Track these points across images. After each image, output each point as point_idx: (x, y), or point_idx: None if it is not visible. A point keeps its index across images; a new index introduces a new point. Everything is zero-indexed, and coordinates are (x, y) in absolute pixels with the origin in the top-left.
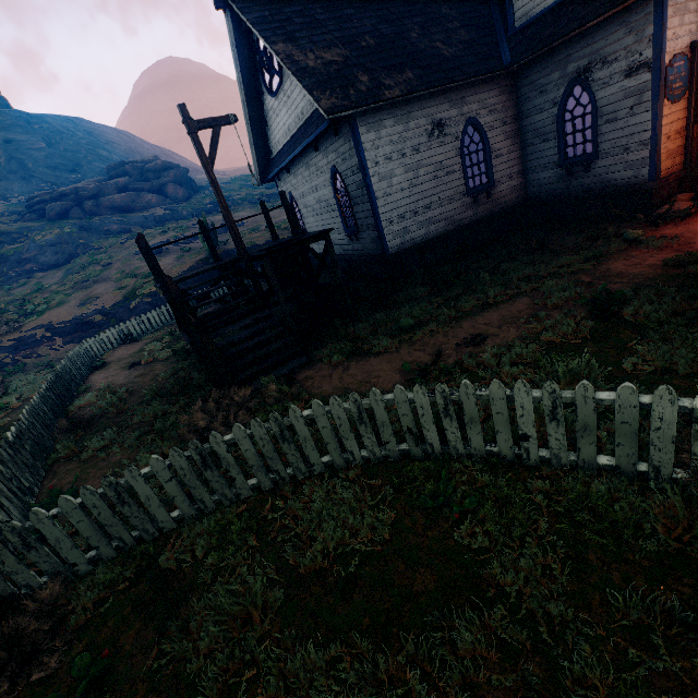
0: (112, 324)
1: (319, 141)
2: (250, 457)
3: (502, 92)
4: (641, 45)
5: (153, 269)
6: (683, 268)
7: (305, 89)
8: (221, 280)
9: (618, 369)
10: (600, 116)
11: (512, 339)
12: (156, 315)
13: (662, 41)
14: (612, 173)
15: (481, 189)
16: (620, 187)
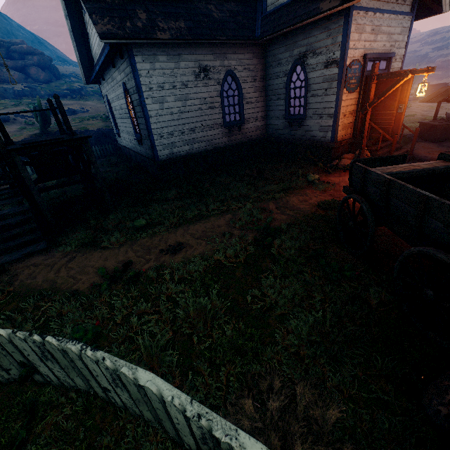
0: None
1: (114, 59)
2: None
3: (254, 56)
4: (335, 47)
5: None
6: (326, 211)
7: (87, 11)
8: None
9: (244, 299)
10: (309, 90)
11: (197, 253)
12: None
13: (346, 48)
14: (312, 131)
15: (234, 124)
16: (315, 141)
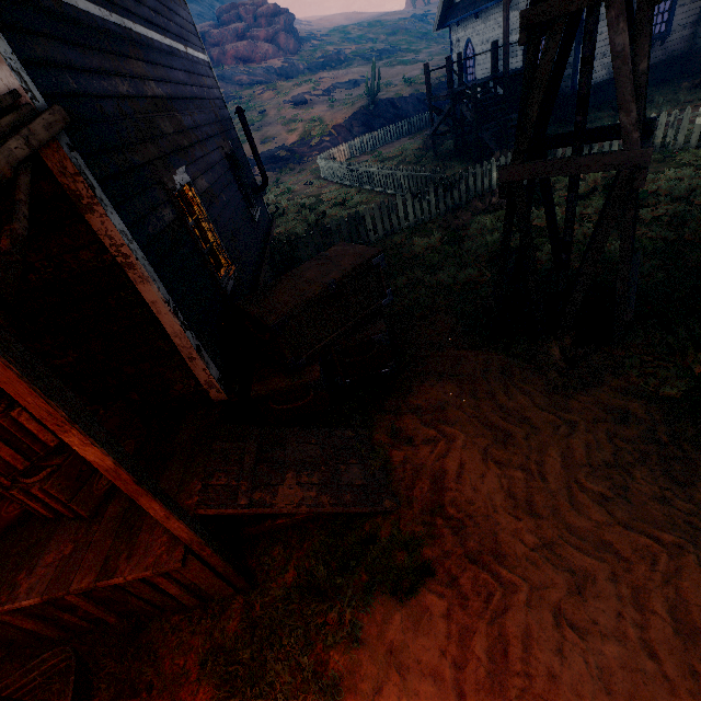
0: (297, 158)
1: None
2: (568, 153)
3: None
4: None
5: (429, 87)
6: None
7: None
8: (380, 127)
9: None
10: None
11: None
12: (348, 148)
13: None
14: None
15: (658, 37)
16: None
